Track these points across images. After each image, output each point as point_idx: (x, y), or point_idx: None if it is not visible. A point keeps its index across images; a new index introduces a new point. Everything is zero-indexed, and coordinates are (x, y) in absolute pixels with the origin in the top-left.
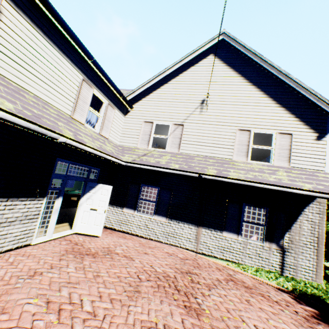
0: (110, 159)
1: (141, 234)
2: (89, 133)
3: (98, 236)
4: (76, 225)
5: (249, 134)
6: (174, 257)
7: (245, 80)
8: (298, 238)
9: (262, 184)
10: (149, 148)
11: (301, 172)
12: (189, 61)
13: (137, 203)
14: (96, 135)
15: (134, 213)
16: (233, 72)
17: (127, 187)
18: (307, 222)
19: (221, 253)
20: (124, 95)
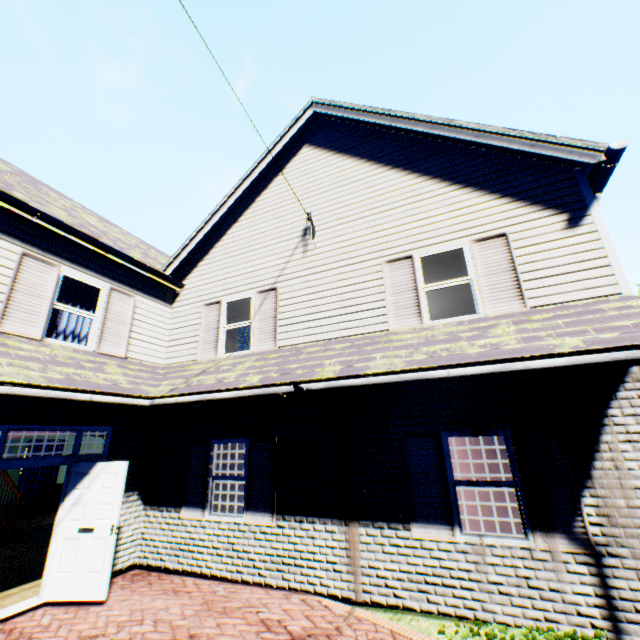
0: (90, 400)
1: (223, 572)
2: (45, 354)
3: (105, 601)
4: (48, 580)
5: (412, 265)
6: (273, 635)
7: (376, 166)
8: (626, 502)
9: (449, 368)
10: (219, 355)
11: (556, 313)
12: (270, 171)
13: (207, 489)
14: (79, 355)
15: (204, 517)
16: (349, 160)
17: (185, 456)
18: (632, 446)
19: (422, 593)
20: (148, 265)
